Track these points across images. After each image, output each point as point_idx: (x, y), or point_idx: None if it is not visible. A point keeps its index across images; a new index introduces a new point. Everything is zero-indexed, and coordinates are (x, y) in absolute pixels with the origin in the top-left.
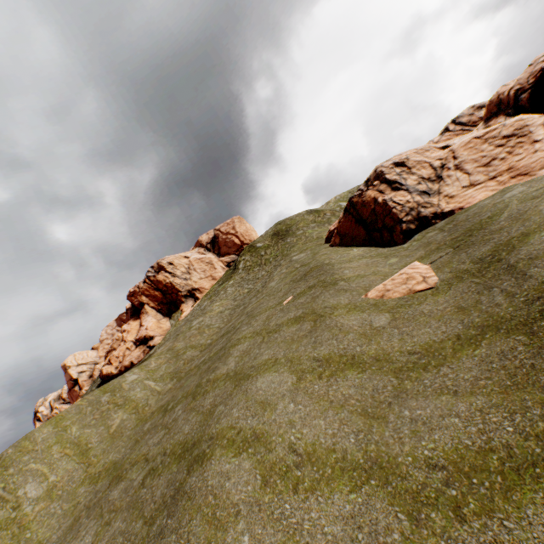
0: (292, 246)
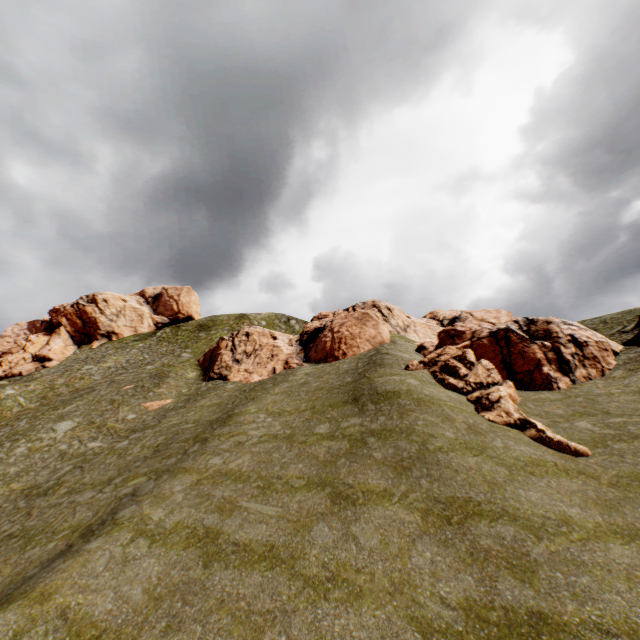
0: (197, 341)
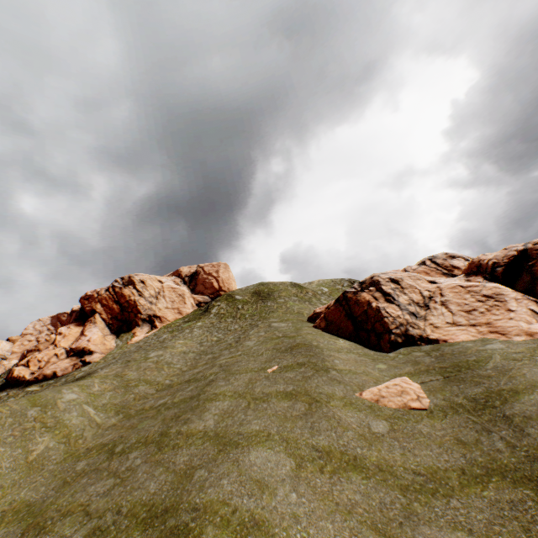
0: (272, 311)
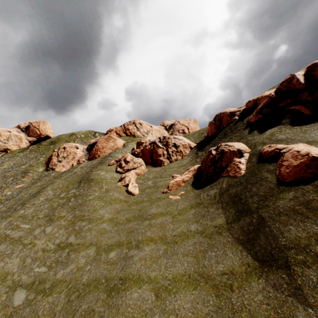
0: (48, 150)
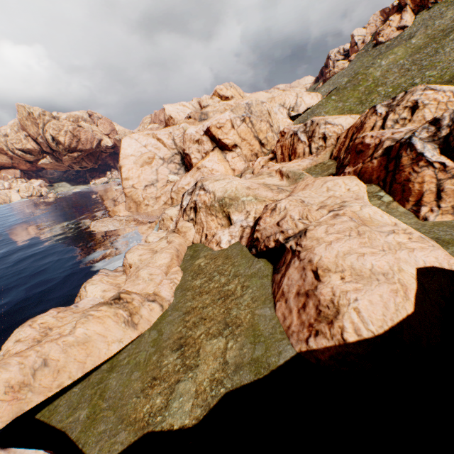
0: None
